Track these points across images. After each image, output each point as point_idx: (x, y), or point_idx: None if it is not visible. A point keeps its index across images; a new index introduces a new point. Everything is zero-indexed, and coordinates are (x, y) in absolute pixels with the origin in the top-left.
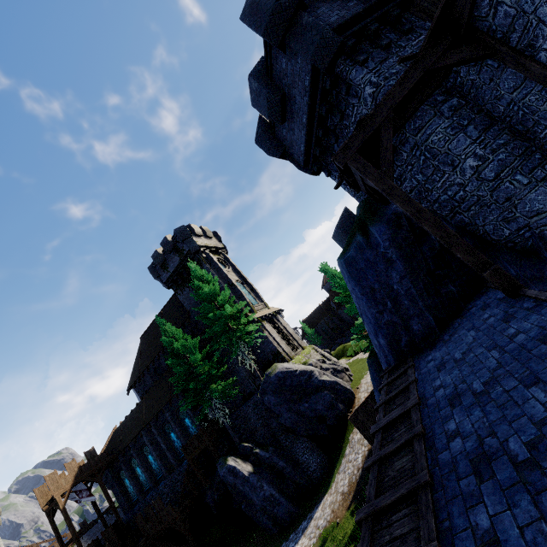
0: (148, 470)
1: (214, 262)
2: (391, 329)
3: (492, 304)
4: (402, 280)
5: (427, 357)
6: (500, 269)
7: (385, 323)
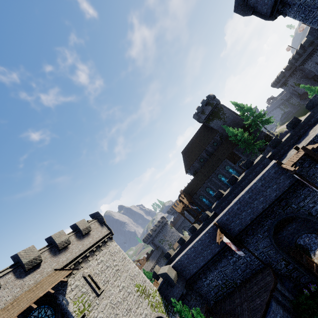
0: (210, 197)
1: (226, 107)
2: None
3: None
4: None
5: None
6: None
7: None
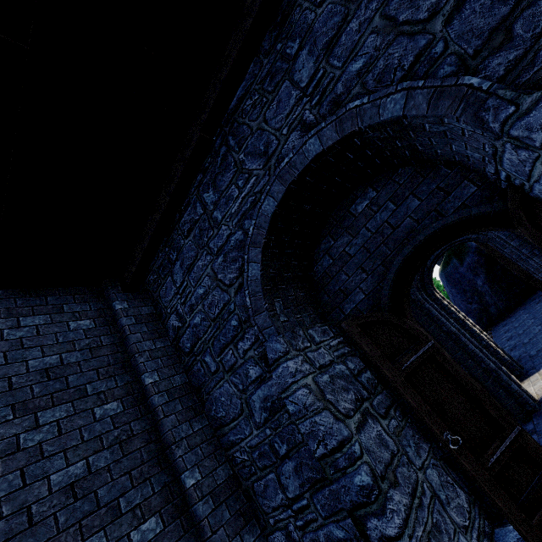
0: None
1: None
2: (476, 313)
3: (537, 298)
4: (484, 285)
5: (499, 325)
6: (537, 280)
7: (472, 309)
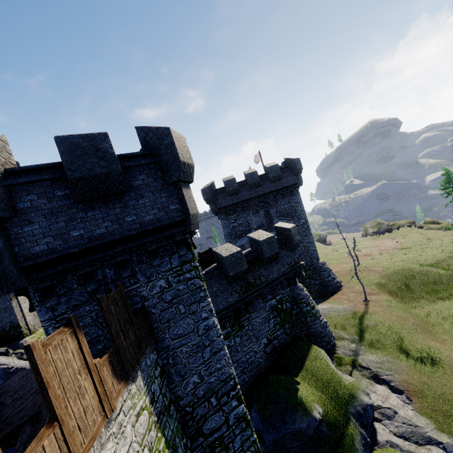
0: None
1: None
2: None
3: None
4: None
5: None
6: None
7: None
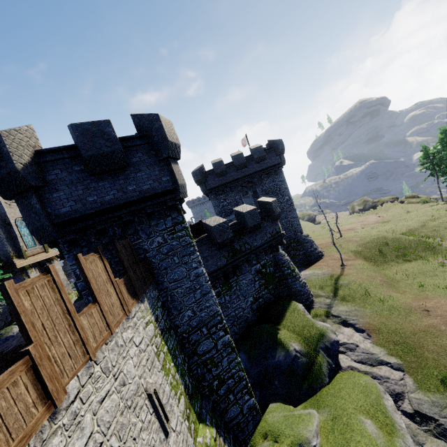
0: None
1: None
2: None
3: None
4: None
5: None
6: None
7: None
